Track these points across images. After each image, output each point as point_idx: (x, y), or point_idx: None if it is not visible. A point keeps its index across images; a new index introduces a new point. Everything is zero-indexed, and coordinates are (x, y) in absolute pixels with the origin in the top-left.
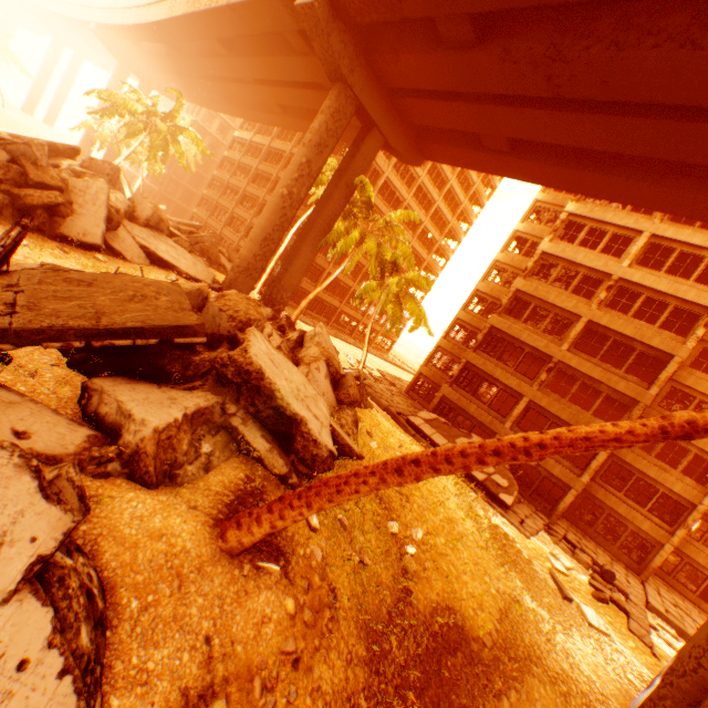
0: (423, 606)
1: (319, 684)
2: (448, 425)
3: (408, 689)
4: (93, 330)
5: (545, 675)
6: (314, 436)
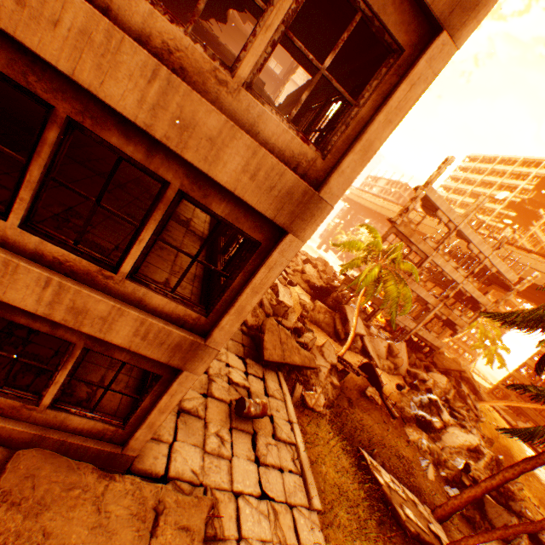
0: (501, 442)
1: (485, 431)
2: (513, 414)
3: (497, 450)
4: (452, 369)
5: (538, 480)
6: (481, 395)
